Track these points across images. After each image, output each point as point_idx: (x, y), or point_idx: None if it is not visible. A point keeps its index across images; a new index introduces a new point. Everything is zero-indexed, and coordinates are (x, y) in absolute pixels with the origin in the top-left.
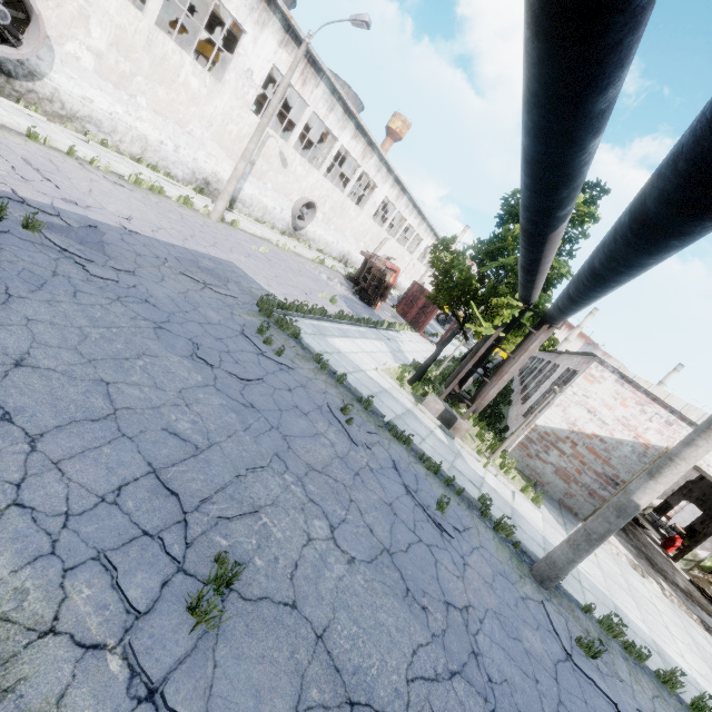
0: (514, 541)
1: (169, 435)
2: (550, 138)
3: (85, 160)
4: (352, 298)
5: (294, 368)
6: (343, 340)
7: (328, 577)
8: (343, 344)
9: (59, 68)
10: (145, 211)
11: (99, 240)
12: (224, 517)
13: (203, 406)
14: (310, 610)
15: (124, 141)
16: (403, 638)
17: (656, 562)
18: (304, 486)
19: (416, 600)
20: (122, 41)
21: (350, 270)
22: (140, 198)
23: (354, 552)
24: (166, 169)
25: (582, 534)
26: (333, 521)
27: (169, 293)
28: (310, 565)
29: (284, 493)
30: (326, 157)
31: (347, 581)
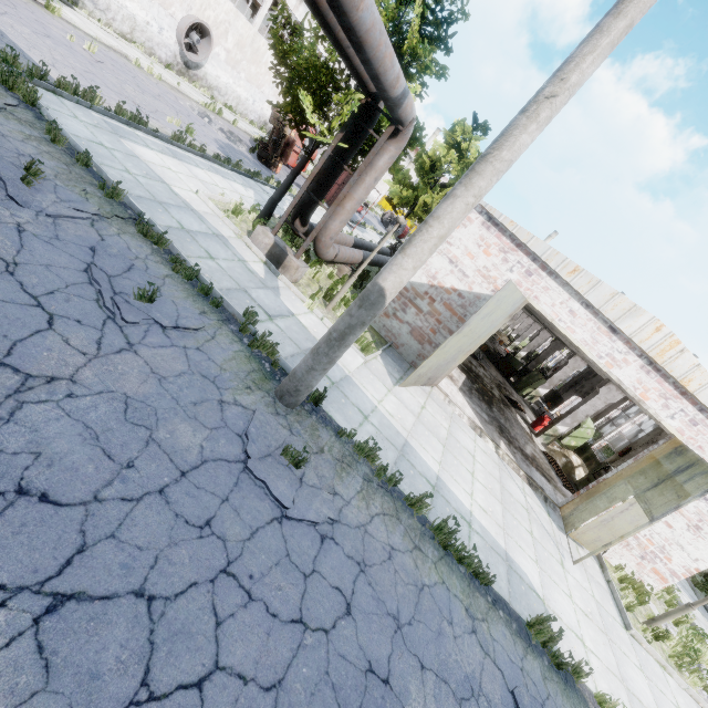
0: (278, 362)
1: None
2: None
3: None
4: (241, 151)
5: None
6: (161, 156)
7: None
8: (155, 157)
9: None
10: None
11: None
12: None
13: None
14: None
15: None
16: None
17: (511, 432)
18: None
19: None
20: None
21: None
22: None
23: None
24: None
25: (325, 335)
26: None
27: None
28: None
29: None
30: None
31: None
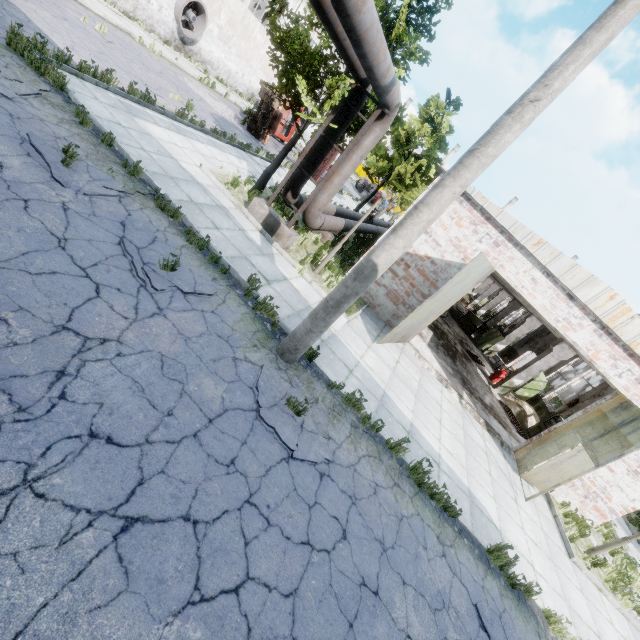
0: (278, 323)
1: None
2: None
3: None
4: (233, 124)
5: (15, 101)
6: (168, 132)
7: None
8: (164, 133)
9: None
10: None
11: None
12: None
13: None
14: None
15: None
16: None
17: (472, 384)
18: None
19: None
20: None
21: None
22: None
23: None
24: None
25: (322, 303)
26: None
27: None
28: None
29: None
30: None
31: None
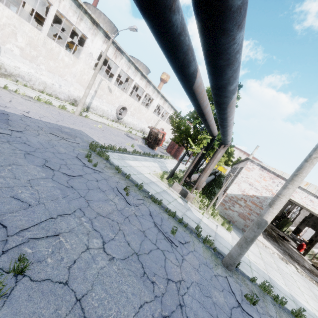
0: (214, 247)
1: (14, 199)
2: (148, 14)
3: (12, 91)
4: (143, 146)
5: (102, 172)
6: (134, 162)
7: (94, 268)
8: (133, 163)
9: (3, 54)
10: (39, 110)
11: (6, 118)
12: (34, 238)
13: (41, 187)
14: (77, 285)
15: (35, 84)
16: (135, 298)
17: (294, 256)
18: (92, 223)
19: (149, 278)
20: (32, 43)
21: (146, 136)
22: (38, 105)
23: (114, 254)
24: (56, 95)
25: (243, 239)
26: (105, 239)
27: (40, 140)
28: (84, 262)
29: (78, 226)
30: (129, 88)
31: (106, 269)
